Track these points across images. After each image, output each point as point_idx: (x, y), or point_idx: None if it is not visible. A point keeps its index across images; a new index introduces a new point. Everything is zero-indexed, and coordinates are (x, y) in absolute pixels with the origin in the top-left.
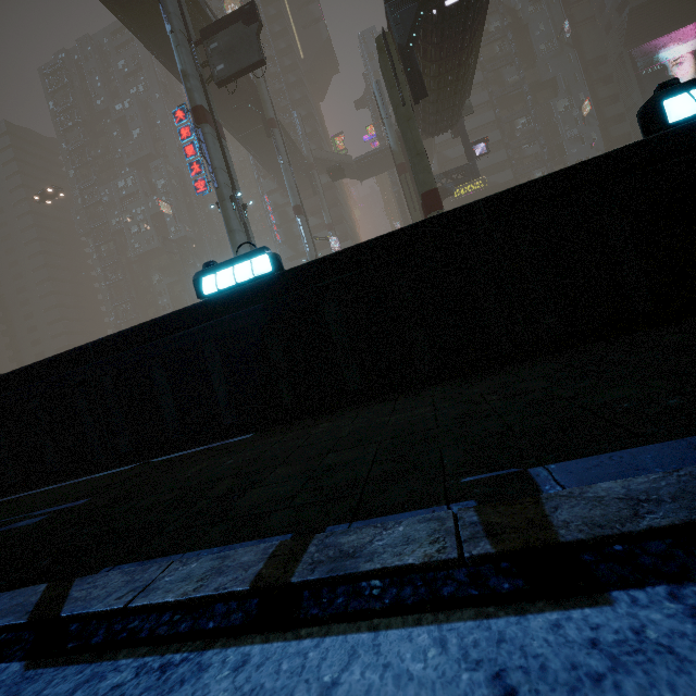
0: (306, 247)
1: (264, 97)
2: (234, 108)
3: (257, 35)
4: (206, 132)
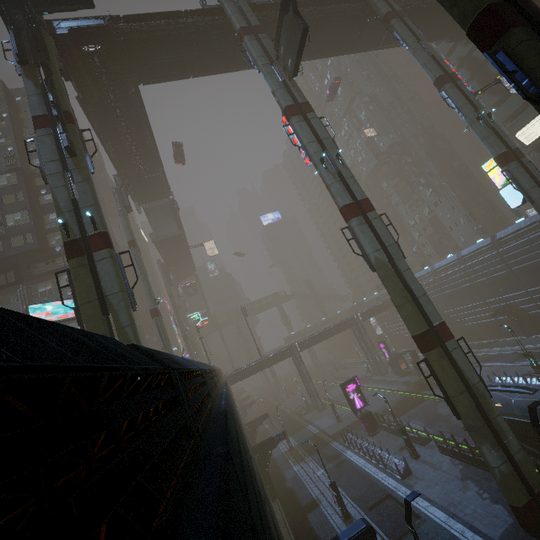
0: (460, 116)
1: (373, 1)
2: (358, 35)
3: (294, 13)
4: (293, 124)
